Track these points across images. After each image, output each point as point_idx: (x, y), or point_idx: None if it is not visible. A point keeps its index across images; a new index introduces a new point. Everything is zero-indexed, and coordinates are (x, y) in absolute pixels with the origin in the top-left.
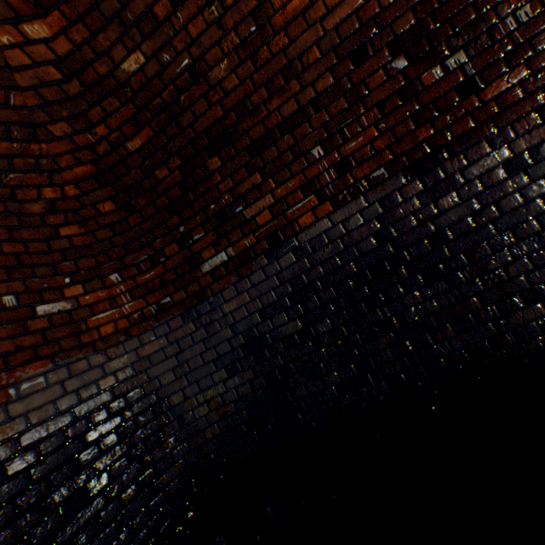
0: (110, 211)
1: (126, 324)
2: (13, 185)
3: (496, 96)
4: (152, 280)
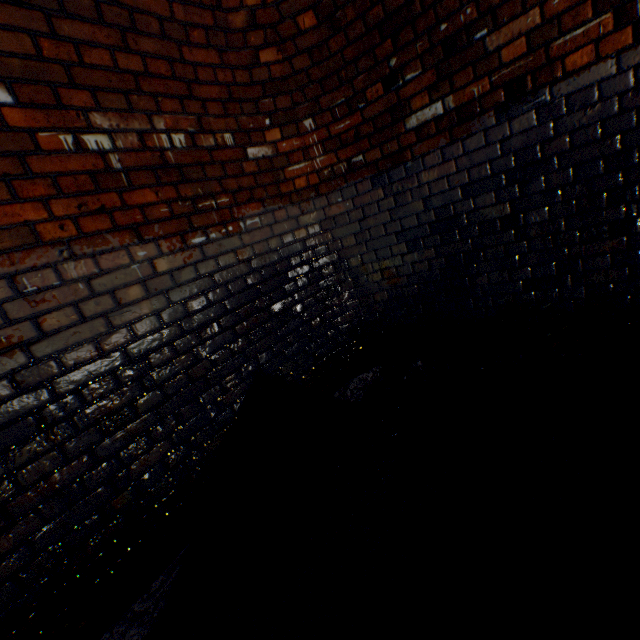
0: (309, 29)
1: (316, 180)
2: None
3: None
4: (345, 132)
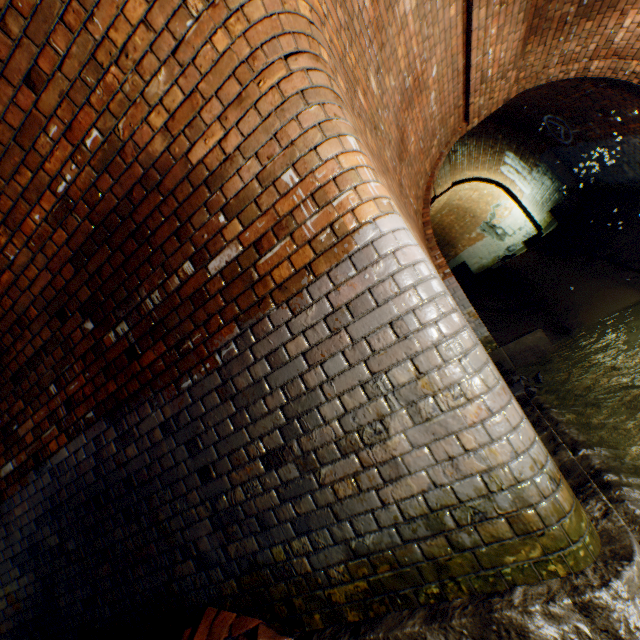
0: None
1: None
2: None
3: (150, 364)
4: None
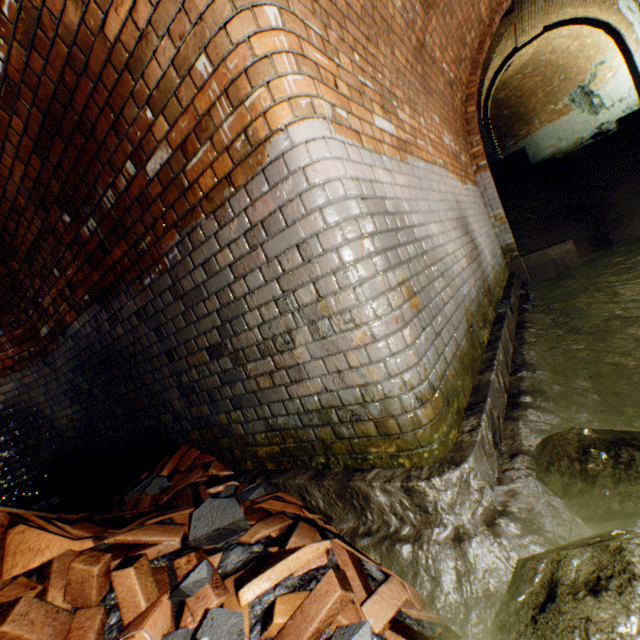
0: None
1: (12, 362)
2: None
3: (119, 260)
4: (22, 335)
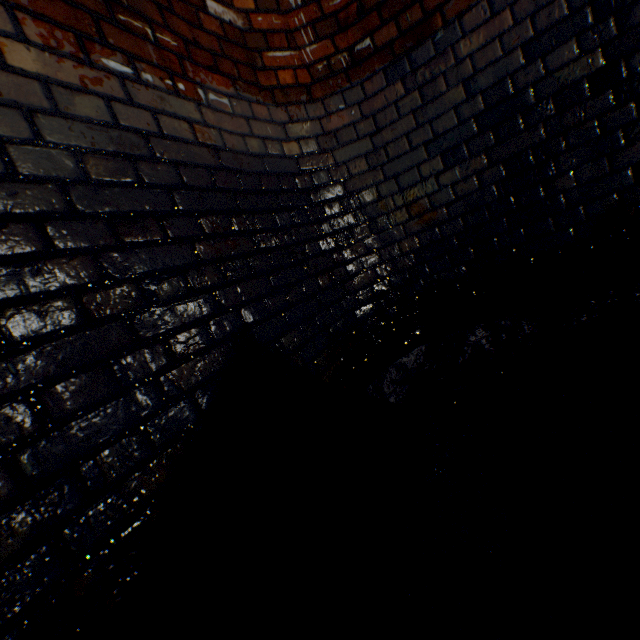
0: None
1: (306, 79)
2: None
3: None
4: (343, 9)
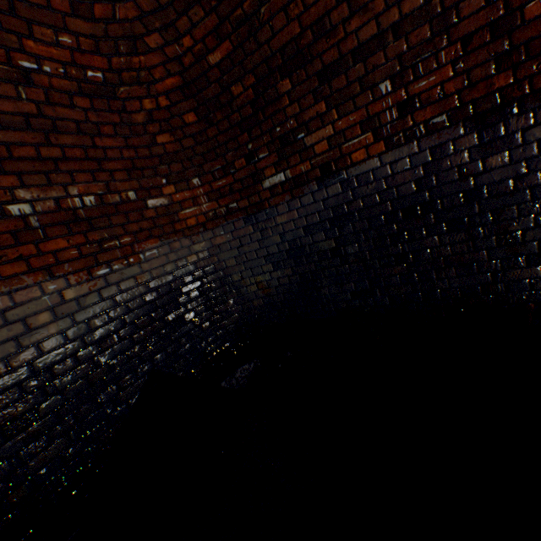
0: (192, 122)
1: (204, 219)
2: (123, 98)
3: None
4: (223, 187)
